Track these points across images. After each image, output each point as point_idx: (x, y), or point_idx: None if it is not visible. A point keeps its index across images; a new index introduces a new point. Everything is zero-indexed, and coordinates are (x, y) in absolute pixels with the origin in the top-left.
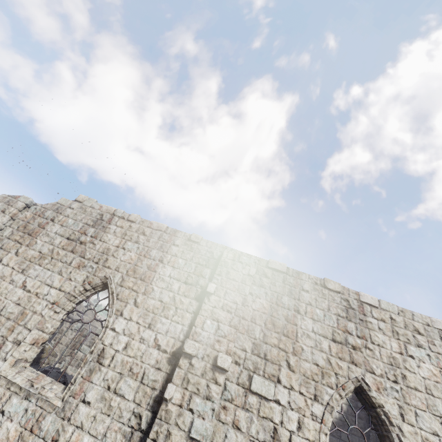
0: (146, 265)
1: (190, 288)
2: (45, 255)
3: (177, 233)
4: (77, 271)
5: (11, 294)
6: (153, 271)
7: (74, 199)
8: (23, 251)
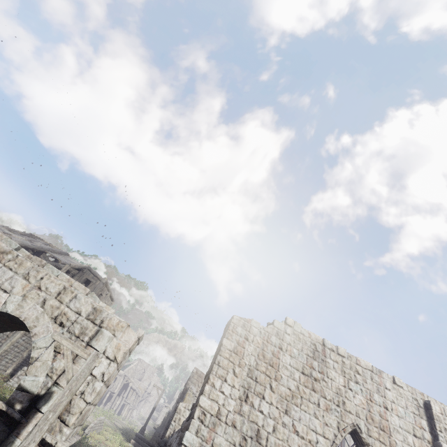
0: (377, 412)
1: (421, 442)
2: (295, 393)
3: (381, 373)
4: (328, 415)
5: (291, 441)
6: (386, 420)
7: (285, 323)
8: (276, 387)
